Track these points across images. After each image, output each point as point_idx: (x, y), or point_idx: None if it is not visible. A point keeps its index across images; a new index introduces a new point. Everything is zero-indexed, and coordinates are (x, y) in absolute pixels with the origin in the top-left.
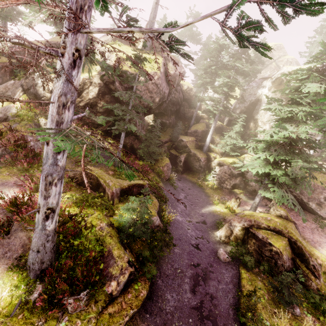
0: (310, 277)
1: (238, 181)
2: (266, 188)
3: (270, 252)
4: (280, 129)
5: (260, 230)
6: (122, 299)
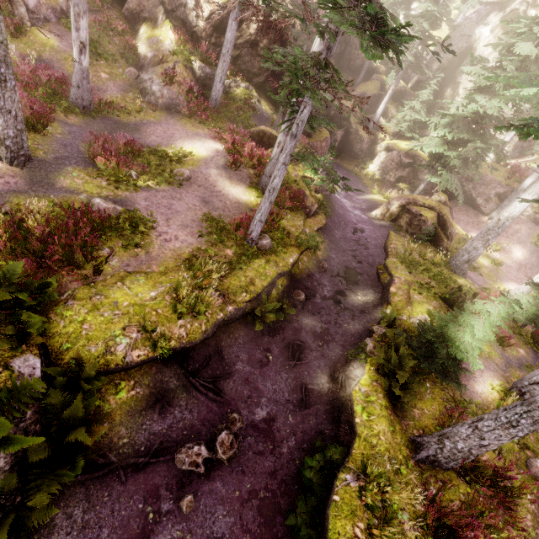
0: (444, 240)
1: (405, 172)
2: (435, 173)
3: (418, 222)
4: (470, 101)
5: (415, 207)
6: (314, 219)
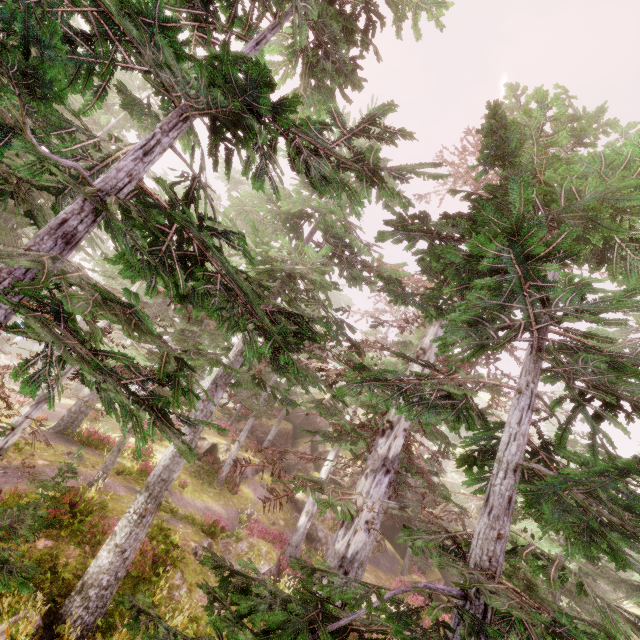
0: None
1: None
2: None
3: None
4: None
5: None
6: None
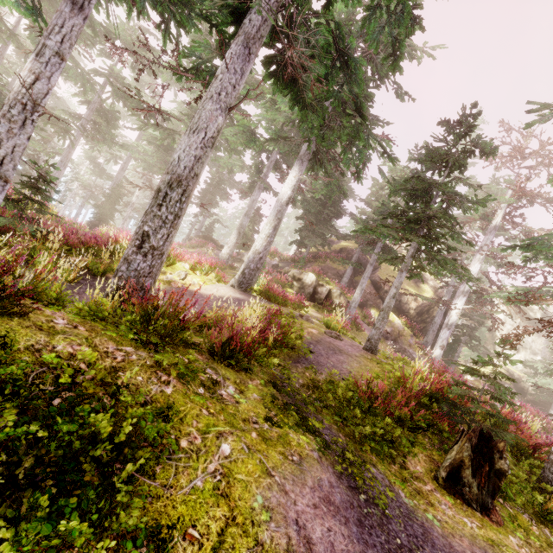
0: None
1: None
2: None
3: None
4: None
5: None
6: None
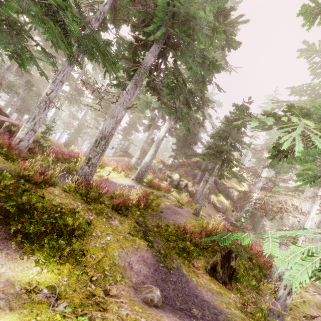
0: None
1: None
2: None
3: None
4: None
5: None
6: None
